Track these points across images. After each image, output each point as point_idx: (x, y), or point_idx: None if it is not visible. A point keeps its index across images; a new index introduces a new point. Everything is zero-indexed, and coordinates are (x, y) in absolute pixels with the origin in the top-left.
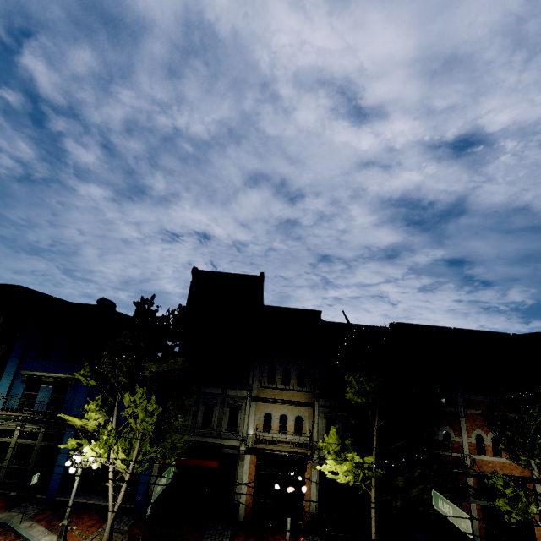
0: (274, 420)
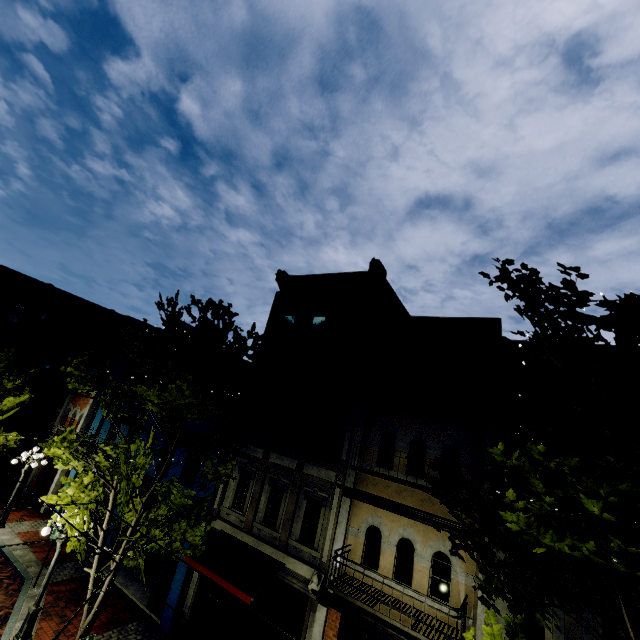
0: (385, 546)
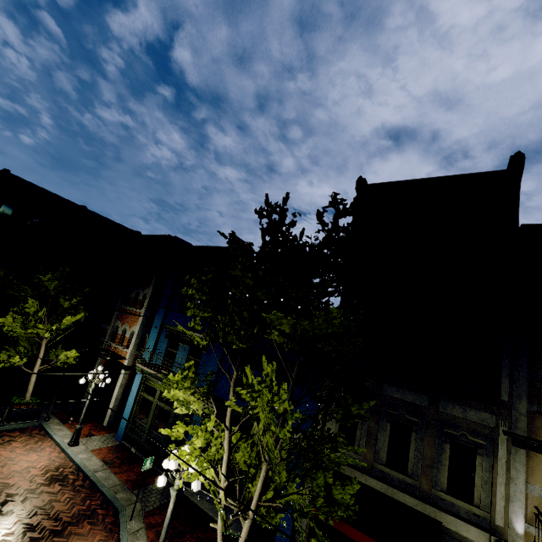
0: None
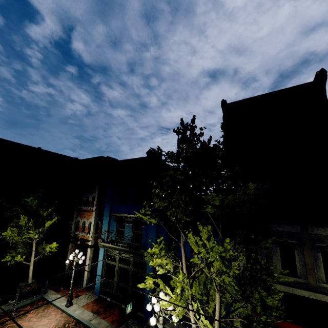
0: None
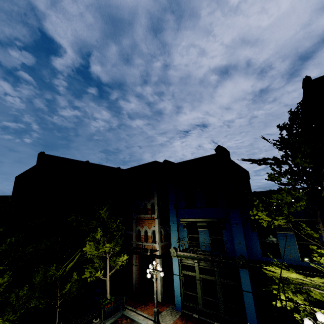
0: None
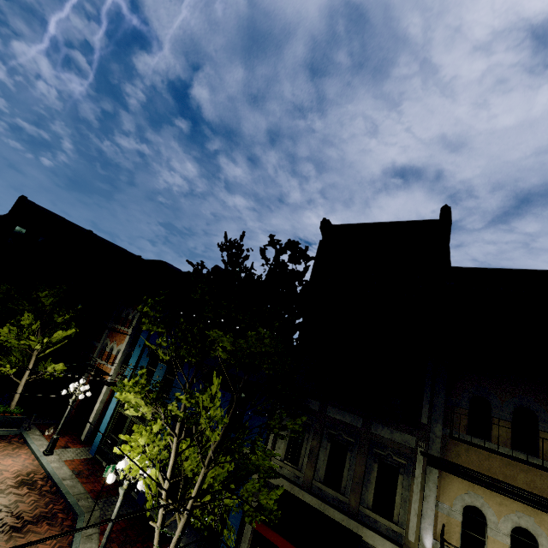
0: (492, 534)
